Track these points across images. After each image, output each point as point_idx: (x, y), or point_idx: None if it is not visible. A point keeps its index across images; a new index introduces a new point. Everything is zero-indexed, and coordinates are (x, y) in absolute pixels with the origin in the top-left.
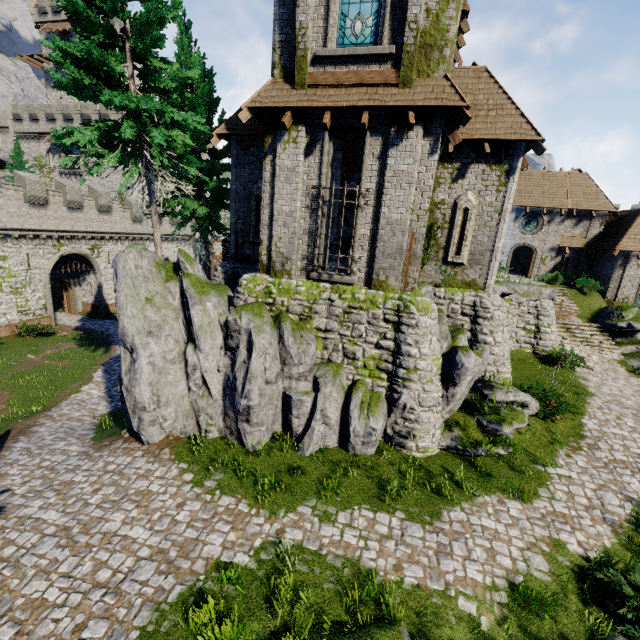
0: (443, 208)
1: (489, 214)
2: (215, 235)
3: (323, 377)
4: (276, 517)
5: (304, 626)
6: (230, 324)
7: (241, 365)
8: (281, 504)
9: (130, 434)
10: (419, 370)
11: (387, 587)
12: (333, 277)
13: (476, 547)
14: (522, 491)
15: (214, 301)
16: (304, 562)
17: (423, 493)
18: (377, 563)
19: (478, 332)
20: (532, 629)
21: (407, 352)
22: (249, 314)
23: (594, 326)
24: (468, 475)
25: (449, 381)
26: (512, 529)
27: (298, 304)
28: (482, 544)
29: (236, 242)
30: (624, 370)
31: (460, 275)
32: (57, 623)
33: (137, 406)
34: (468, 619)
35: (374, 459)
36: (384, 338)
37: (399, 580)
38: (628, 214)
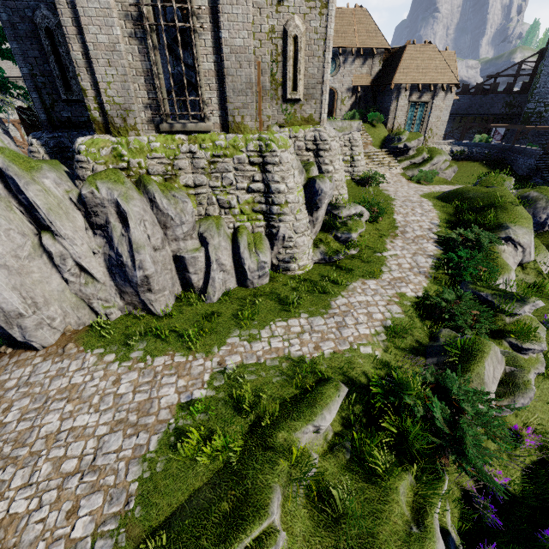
0: (274, 37)
1: (316, 42)
2: (3, 99)
3: (208, 231)
4: (212, 354)
5: (274, 410)
6: (87, 199)
7: (120, 239)
8: (212, 344)
9: (13, 348)
10: (289, 203)
11: (315, 362)
12: (187, 126)
13: (359, 315)
14: (373, 273)
15: (52, 177)
16: (251, 373)
17: (314, 296)
18: (302, 351)
19: (321, 164)
20: (402, 346)
21: (277, 189)
22: (107, 183)
23: (384, 151)
24: (338, 274)
25: (313, 207)
26: (376, 297)
27: (158, 163)
28: (362, 312)
29: (42, 103)
30: (405, 179)
31: (299, 112)
32: (44, 522)
33: (9, 316)
34: (369, 357)
35: (270, 286)
36: (253, 181)
37: (321, 354)
38: (397, 50)
